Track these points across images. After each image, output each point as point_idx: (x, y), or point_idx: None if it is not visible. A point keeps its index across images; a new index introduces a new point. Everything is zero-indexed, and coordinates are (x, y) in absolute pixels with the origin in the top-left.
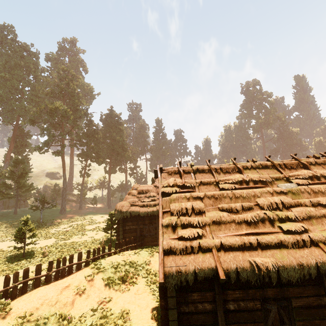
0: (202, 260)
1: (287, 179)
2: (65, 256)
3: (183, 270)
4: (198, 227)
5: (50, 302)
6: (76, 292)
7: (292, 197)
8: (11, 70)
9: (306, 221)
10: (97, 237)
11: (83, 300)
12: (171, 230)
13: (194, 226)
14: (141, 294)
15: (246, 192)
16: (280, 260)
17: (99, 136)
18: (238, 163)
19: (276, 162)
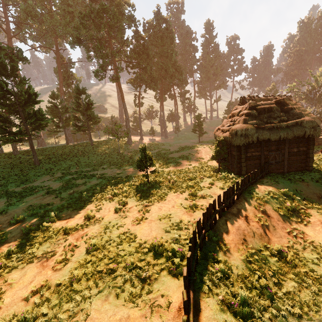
0: None
1: None
2: (231, 186)
3: None
4: None
5: (249, 234)
6: (261, 223)
7: None
8: None
9: None
10: (194, 165)
11: (273, 231)
12: None
13: None
14: None
15: None
16: None
17: (150, 53)
18: None
19: None
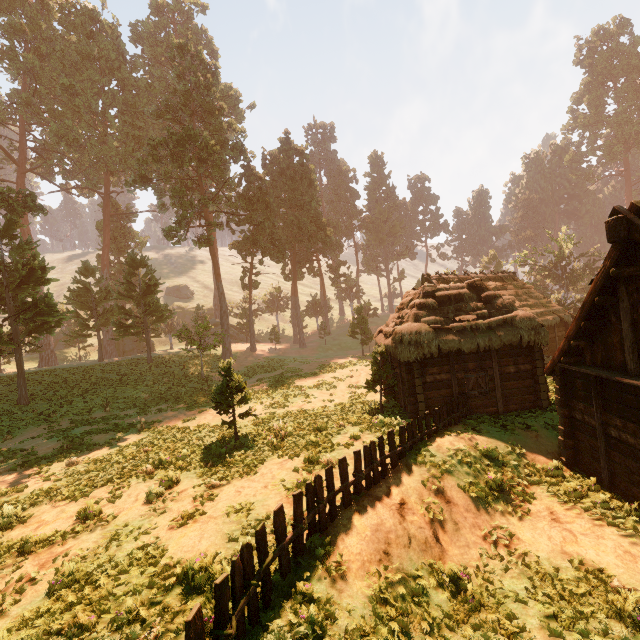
0: None
1: None
2: (373, 441)
3: None
4: None
5: (400, 540)
6: (430, 516)
7: None
8: (77, 72)
9: None
10: (339, 400)
11: (453, 534)
12: None
13: None
14: (576, 523)
15: None
16: None
17: (271, 201)
18: None
19: None
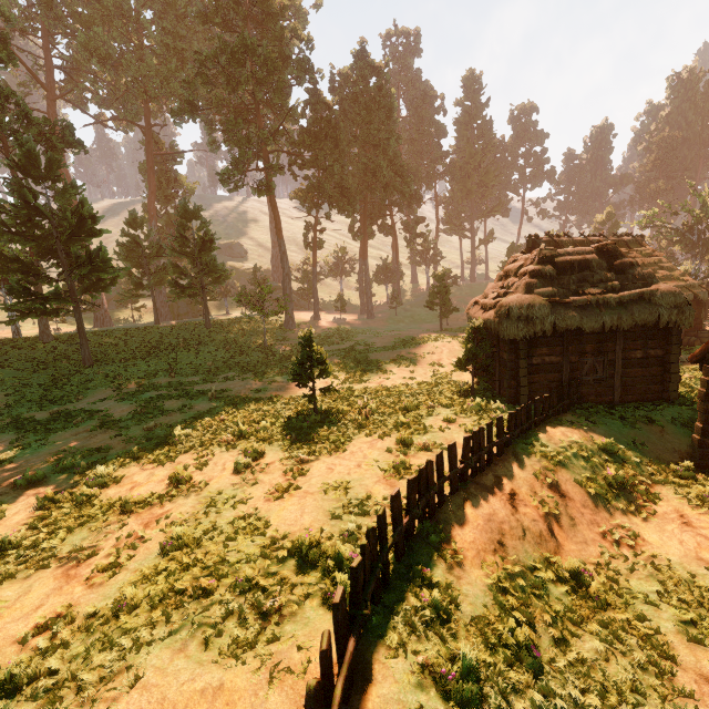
0: None
1: None
2: (483, 427)
3: None
4: None
5: (514, 531)
6: (544, 509)
7: None
8: None
9: None
10: (421, 379)
11: (569, 529)
12: None
13: None
14: None
15: None
16: None
17: (341, 138)
18: None
19: None
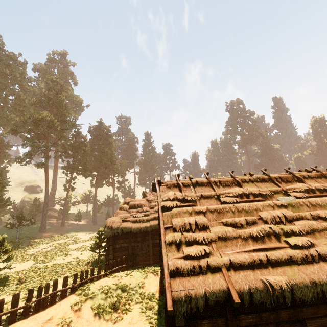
0: (213, 281)
1: (285, 192)
2: (48, 283)
3: (193, 294)
4: (203, 244)
5: None
6: (60, 326)
7: (293, 211)
8: None
9: (310, 235)
10: (82, 258)
11: None
12: (176, 248)
13: (199, 243)
14: (137, 324)
15: (248, 206)
16: (292, 278)
17: (86, 148)
18: (236, 176)
19: (272, 176)
